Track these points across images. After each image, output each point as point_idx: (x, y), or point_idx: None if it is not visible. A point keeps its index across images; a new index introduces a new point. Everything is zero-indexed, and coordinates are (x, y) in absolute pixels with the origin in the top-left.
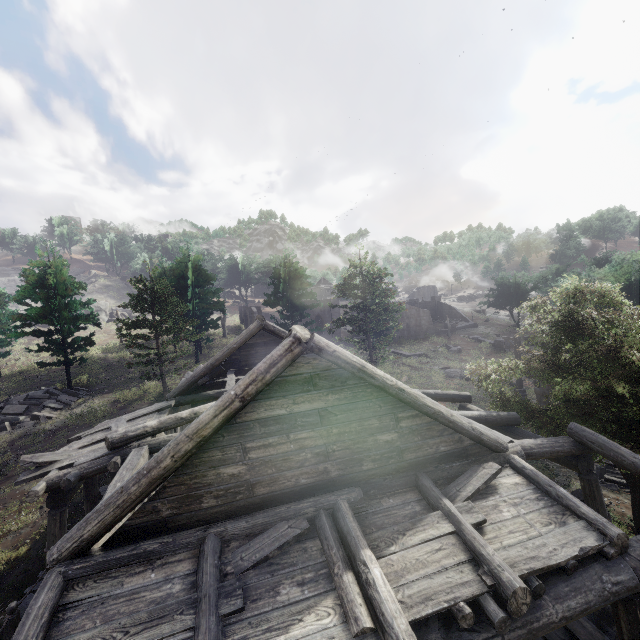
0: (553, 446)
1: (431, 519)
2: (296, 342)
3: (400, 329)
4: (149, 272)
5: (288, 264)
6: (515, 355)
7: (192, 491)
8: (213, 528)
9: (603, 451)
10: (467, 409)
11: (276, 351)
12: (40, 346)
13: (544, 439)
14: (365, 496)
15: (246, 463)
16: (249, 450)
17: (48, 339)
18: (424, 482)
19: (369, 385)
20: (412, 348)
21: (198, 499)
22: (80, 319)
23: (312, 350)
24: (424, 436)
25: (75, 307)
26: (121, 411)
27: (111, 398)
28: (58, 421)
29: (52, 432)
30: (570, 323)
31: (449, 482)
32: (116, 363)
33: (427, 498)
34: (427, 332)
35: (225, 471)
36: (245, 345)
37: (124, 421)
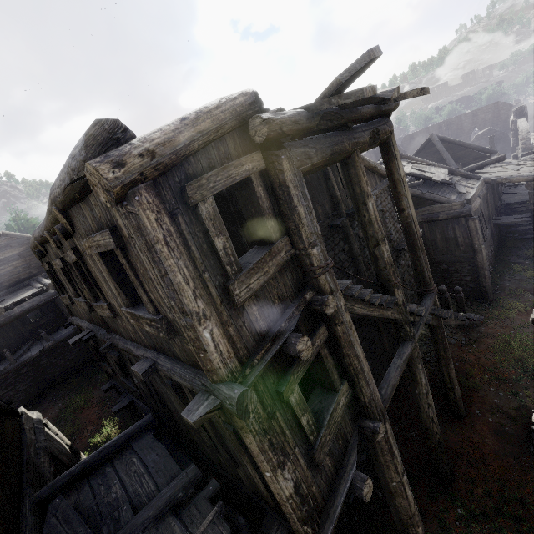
0: None
1: None
2: None
3: None
4: None
5: (16, 217)
6: None
7: None
8: None
9: None
10: None
11: None
12: None
13: None
14: None
15: None
16: None
17: None
18: None
19: None
20: None
21: None
22: None
23: (3, 236)
24: None
25: None
26: None
27: None
28: None
29: None
30: None
31: None
32: None
33: None
34: None
35: None
36: None
37: None
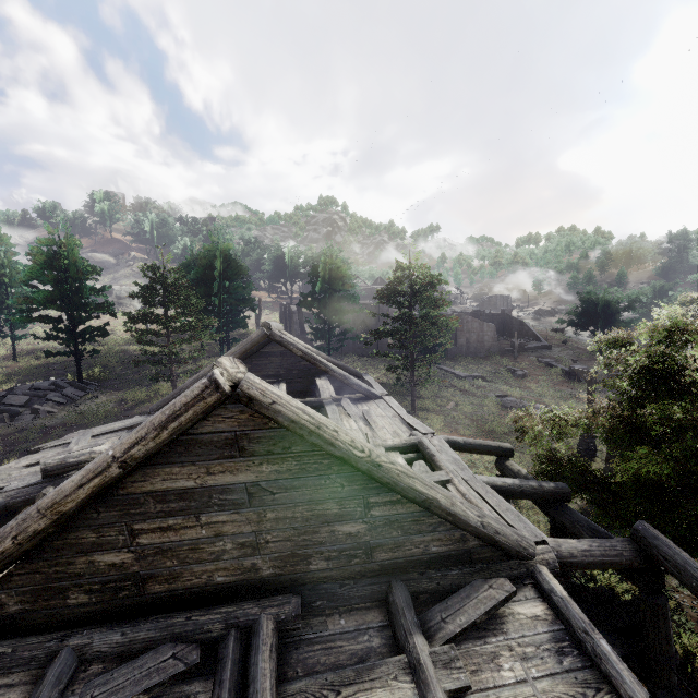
0: (606, 555)
1: (387, 669)
2: (211, 386)
3: (458, 344)
4: (162, 259)
5: (329, 260)
6: (587, 393)
7: (52, 582)
8: (74, 638)
9: (681, 576)
10: (505, 467)
11: (181, 397)
12: (46, 333)
13: (594, 542)
14: (307, 609)
15: (133, 550)
16: (138, 533)
17: (55, 326)
18: (396, 599)
19: (326, 454)
20: (469, 367)
21: (61, 593)
22: (87, 307)
23: (238, 399)
24: (407, 530)
25: (83, 293)
26: (125, 413)
27: (119, 396)
28: (58, 417)
29: (49, 429)
30: (661, 372)
31: (436, 600)
32: (136, 357)
33: (394, 627)
34: (490, 350)
35: (101, 559)
36: (258, 353)
37: (88, 436)
